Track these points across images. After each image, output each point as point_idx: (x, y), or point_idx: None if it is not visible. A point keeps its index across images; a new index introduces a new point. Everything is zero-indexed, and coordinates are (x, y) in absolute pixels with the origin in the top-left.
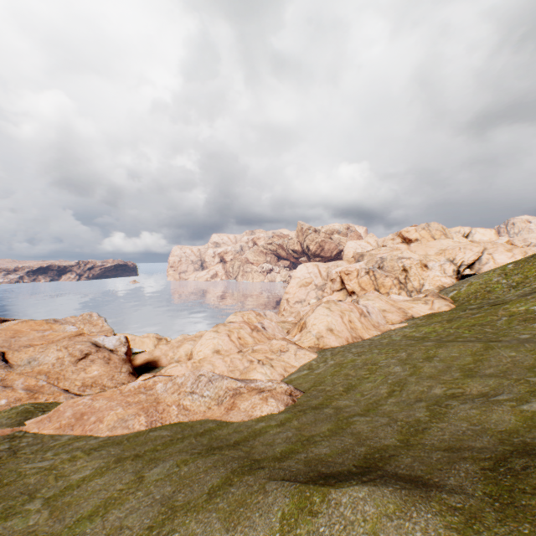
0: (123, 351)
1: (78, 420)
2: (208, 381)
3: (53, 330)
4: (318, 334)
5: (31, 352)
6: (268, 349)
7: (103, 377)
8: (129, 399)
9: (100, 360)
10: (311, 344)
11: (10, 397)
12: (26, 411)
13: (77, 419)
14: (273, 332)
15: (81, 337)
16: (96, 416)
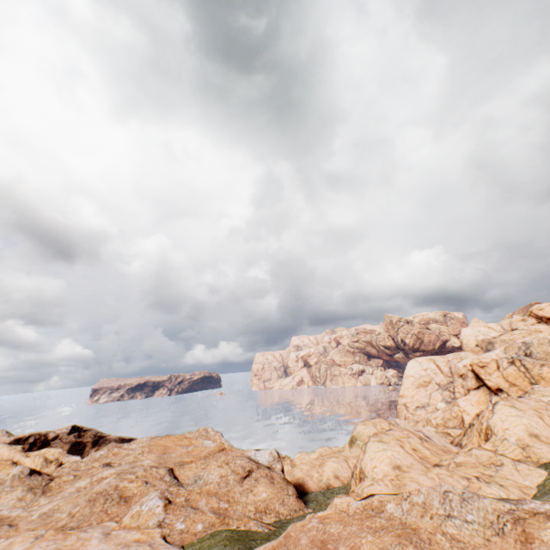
0: (279, 468)
1: (322, 549)
2: (461, 500)
3: (193, 445)
4: (520, 442)
5: (194, 468)
6: (475, 462)
7: (273, 500)
8: (367, 523)
9: (264, 479)
10: (518, 456)
11: (203, 521)
12: (235, 538)
13: (320, 548)
14: (441, 443)
15: (233, 452)
16: (345, 545)
